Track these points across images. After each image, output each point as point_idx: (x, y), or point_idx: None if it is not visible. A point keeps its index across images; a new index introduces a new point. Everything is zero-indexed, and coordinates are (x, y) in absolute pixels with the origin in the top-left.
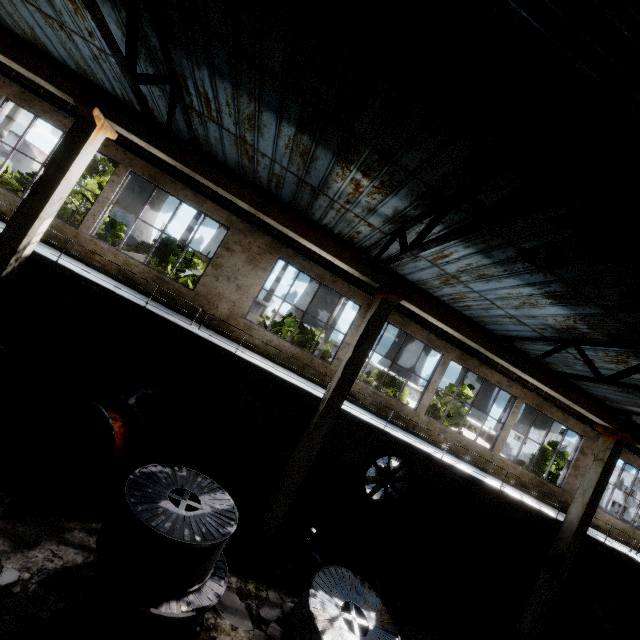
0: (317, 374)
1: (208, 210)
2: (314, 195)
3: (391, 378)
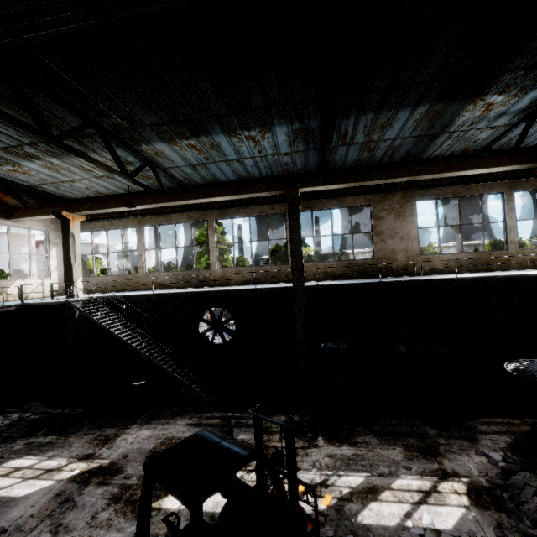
0: (501, 263)
1: (350, 203)
2: (431, 140)
3: None
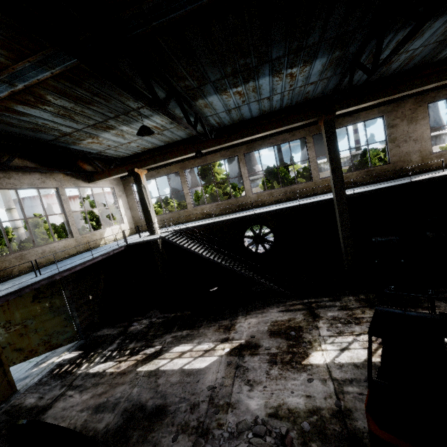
0: None
1: (364, 118)
2: None
3: None
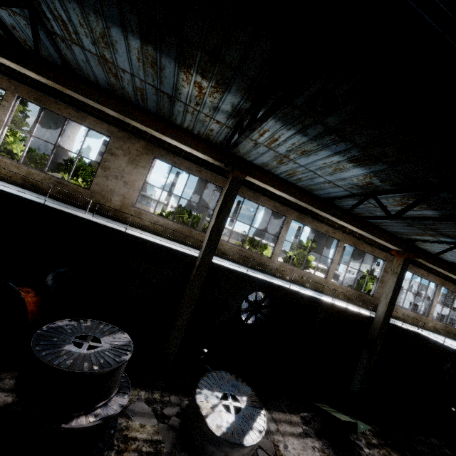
0: (196, 242)
1: (90, 124)
2: (171, 102)
3: (258, 242)
